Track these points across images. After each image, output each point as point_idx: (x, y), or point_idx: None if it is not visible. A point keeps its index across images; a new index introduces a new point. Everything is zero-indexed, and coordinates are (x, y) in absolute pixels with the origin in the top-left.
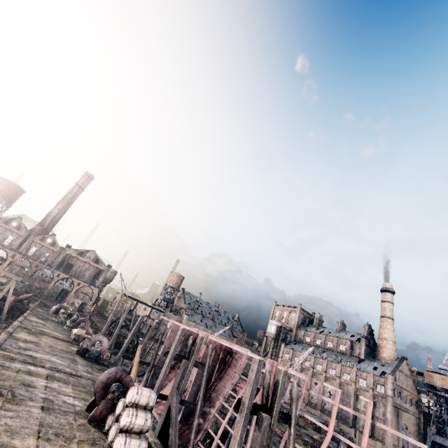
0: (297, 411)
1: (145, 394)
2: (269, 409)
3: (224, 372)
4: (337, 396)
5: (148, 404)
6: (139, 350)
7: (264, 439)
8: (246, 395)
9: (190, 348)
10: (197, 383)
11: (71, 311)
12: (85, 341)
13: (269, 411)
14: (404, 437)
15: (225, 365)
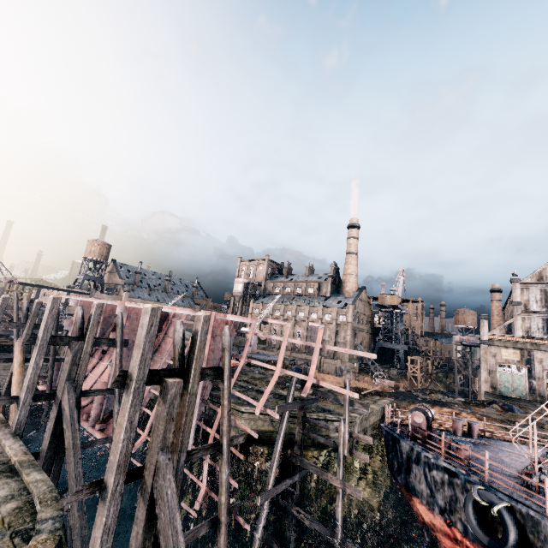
0: (242, 360)
1: None
2: (186, 370)
3: (160, 342)
4: (286, 331)
5: None
6: (19, 346)
7: (173, 411)
8: (134, 363)
9: (80, 323)
10: (123, 364)
11: None
12: None
13: (186, 372)
14: (354, 353)
15: (161, 334)
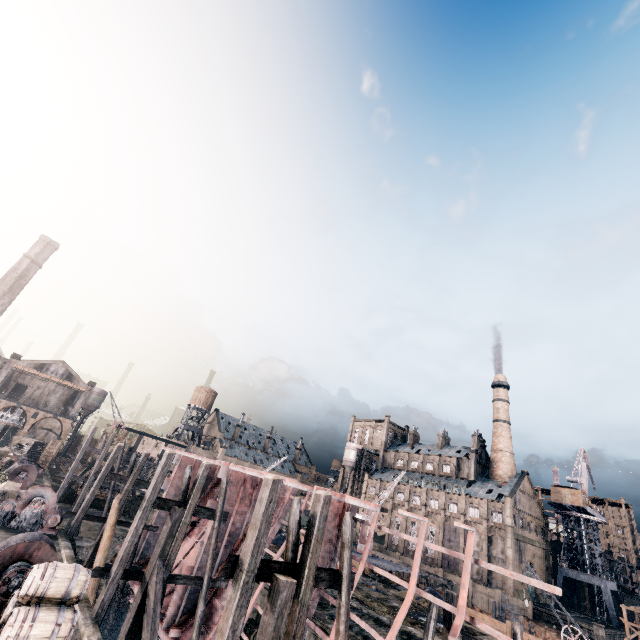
0: (362, 564)
1: (63, 575)
2: (299, 567)
3: None
4: (421, 529)
5: (69, 593)
6: (116, 503)
7: (281, 625)
8: (248, 547)
9: (185, 485)
10: None
11: (11, 457)
12: (10, 499)
13: (299, 570)
14: (525, 580)
15: None
